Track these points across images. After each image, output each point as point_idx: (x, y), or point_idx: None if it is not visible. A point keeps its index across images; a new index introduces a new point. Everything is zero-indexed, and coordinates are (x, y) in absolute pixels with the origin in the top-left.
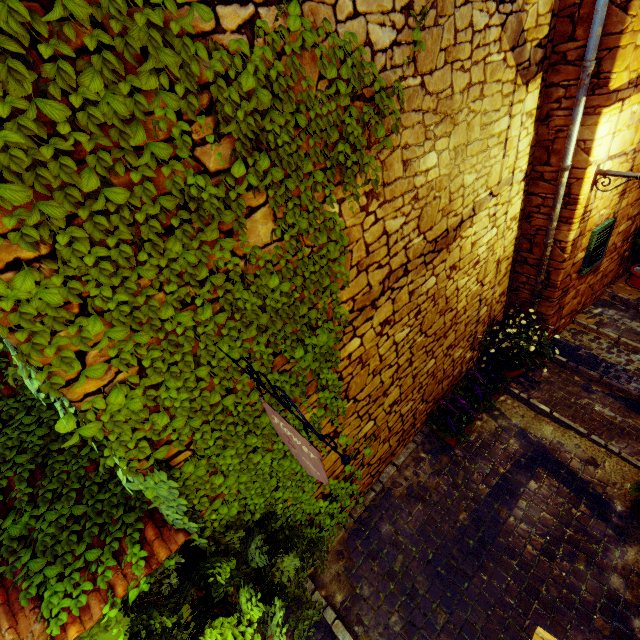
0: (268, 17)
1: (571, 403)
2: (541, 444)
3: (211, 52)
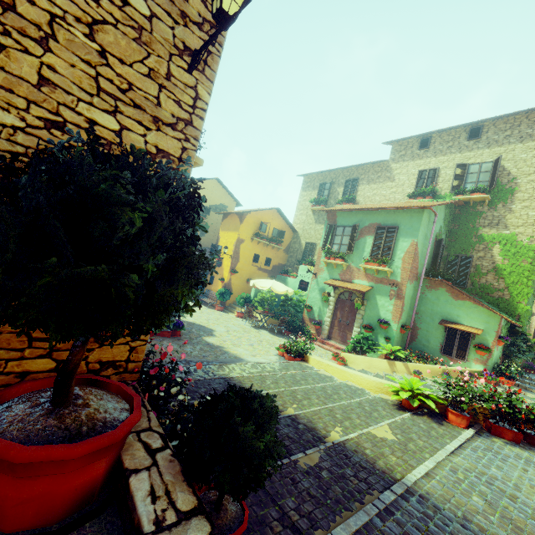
0: None
1: None
2: None
3: None
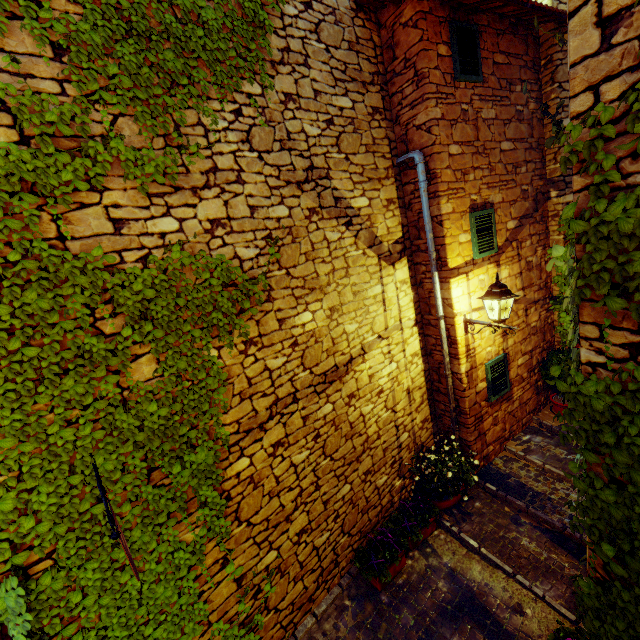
0: (158, 253)
1: (499, 537)
2: (469, 587)
3: (115, 273)
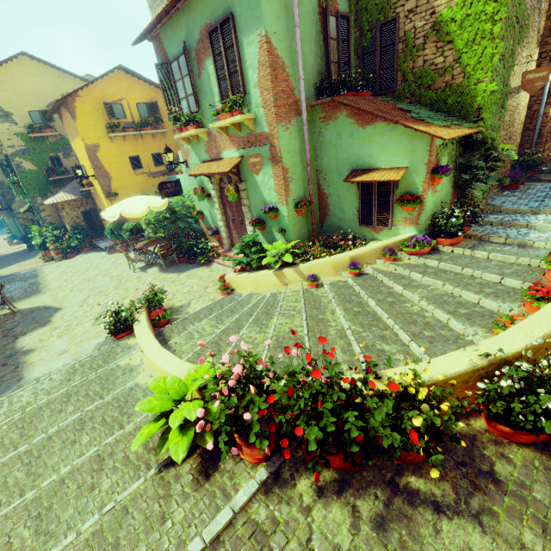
0: None
1: None
2: None
3: None
